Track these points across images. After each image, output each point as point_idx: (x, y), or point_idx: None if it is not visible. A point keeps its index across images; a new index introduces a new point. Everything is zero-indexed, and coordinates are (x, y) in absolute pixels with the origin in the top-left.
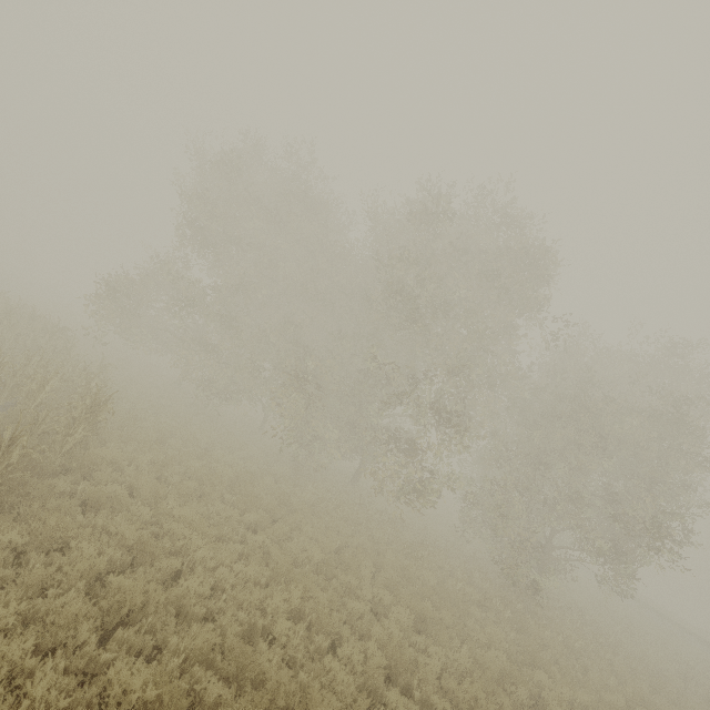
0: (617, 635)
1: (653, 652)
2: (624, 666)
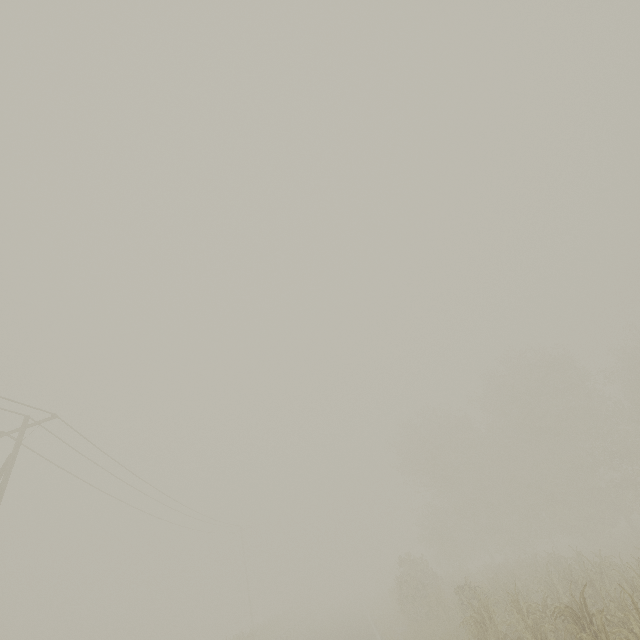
0: None
1: None
2: None
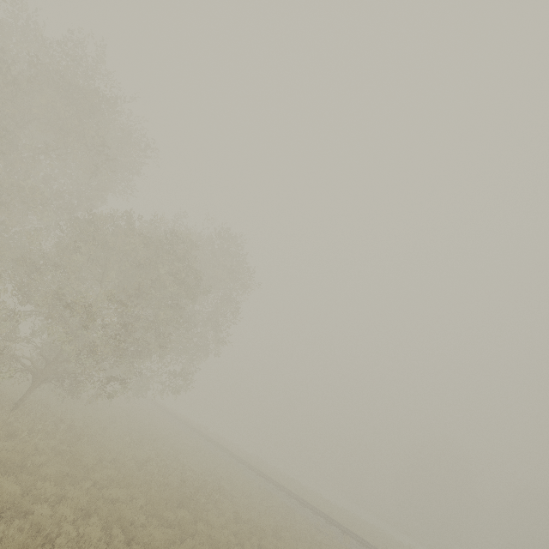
0: (114, 442)
1: (139, 450)
2: (45, 447)
